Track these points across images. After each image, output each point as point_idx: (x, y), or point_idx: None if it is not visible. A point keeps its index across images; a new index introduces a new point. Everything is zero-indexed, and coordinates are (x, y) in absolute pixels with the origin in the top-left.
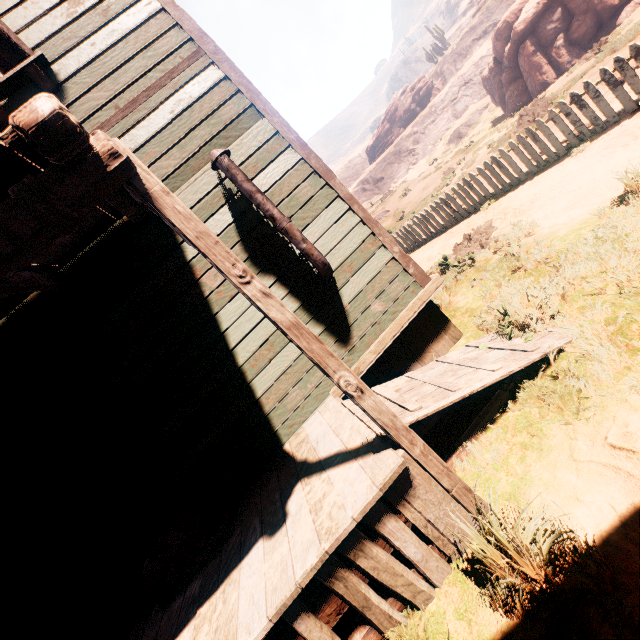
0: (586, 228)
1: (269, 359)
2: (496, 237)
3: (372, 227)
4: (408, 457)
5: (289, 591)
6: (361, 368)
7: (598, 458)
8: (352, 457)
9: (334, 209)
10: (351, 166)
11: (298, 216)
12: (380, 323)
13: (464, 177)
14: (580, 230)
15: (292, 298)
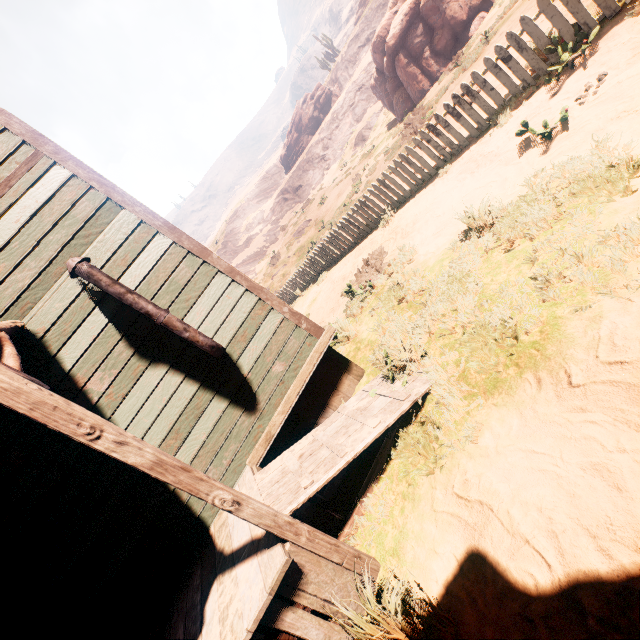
0: (446, 260)
1: (177, 447)
2: (388, 262)
3: (258, 294)
4: (295, 549)
5: None
6: (272, 431)
7: (448, 508)
8: (254, 551)
9: (217, 284)
10: (269, 177)
11: (181, 299)
12: (284, 382)
13: (368, 186)
14: (442, 261)
15: (190, 381)
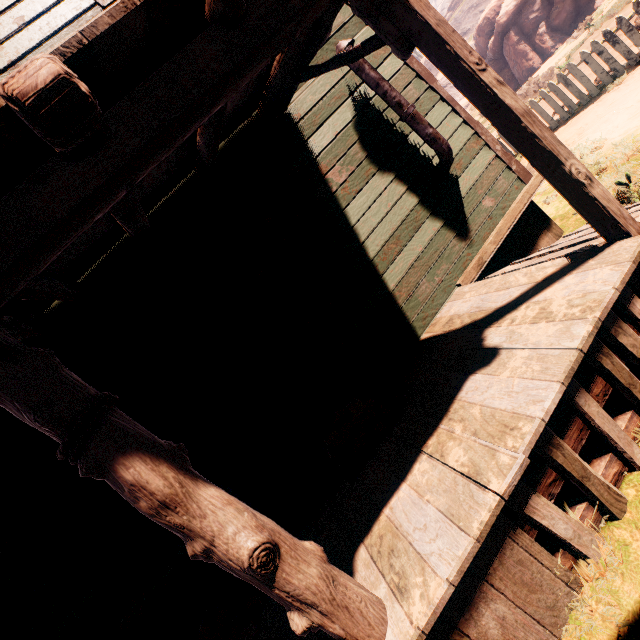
0: None
1: (397, 253)
2: None
3: (474, 127)
4: None
5: (572, 357)
6: (484, 258)
7: None
8: (555, 278)
9: (438, 111)
10: None
11: None
12: (492, 218)
13: None
14: None
15: (411, 194)
